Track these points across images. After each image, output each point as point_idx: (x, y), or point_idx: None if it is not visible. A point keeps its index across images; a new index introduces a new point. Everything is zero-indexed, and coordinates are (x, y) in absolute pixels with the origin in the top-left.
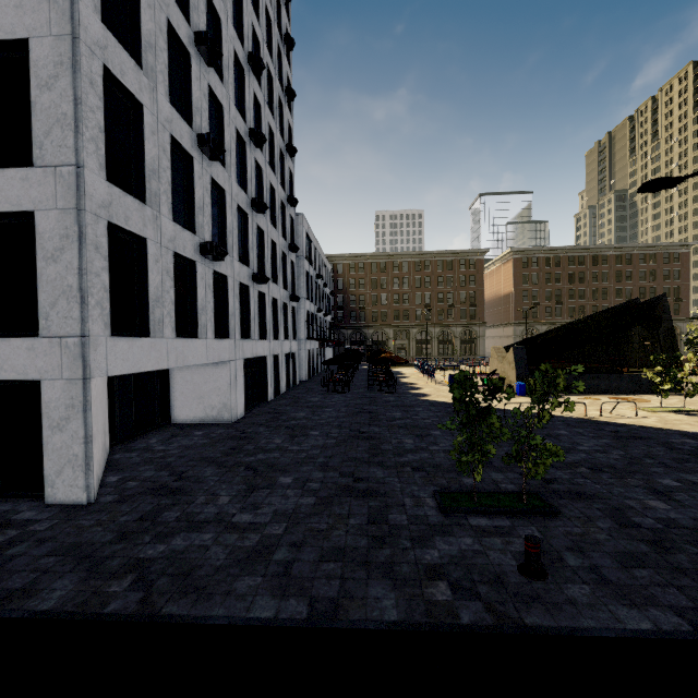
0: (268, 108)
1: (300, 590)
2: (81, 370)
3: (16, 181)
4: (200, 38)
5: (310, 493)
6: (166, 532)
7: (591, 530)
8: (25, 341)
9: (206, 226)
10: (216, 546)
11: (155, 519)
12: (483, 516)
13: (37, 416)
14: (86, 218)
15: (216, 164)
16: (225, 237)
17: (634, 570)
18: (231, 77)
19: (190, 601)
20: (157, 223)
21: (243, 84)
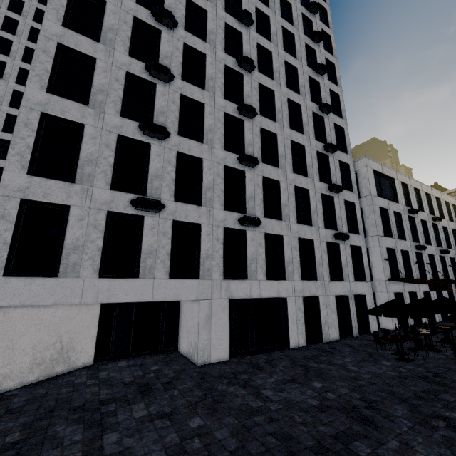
0: (288, 89)
1: None
2: None
3: None
4: (147, 69)
5: None
6: None
7: None
8: None
9: (166, 188)
10: None
11: None
12: None
13: None
14: None
15: (188, 142)
16: (201, 193)
17: None
18: (220, 83)
19: None
20: (88, 193)
21: (242, 83)
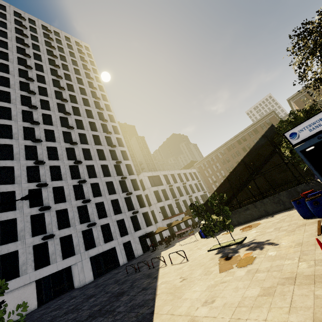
0: (100, 160)
1: None
2: None
3: None
4: (37, 186)
5: None
6: None
7: None
8: None
9: (54, 226)
10: None
11: None
12: None
13: None
14: None
15: (60, 204)
16: (69, 221)
17: None
18: (68, 174)
19: None
20: (24, 242)
21: (79, 168)
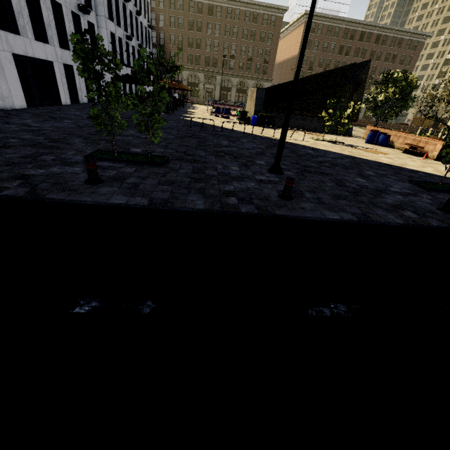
0: None
1: None
2: None
3: None
4: None
5: (1, 143)
6: None
7: (170, 172)
8: None
9: None
10: None
11: None
12: (111, 162)
13: None
14: None
15: None
16: None
17: (161, 186)
18: None
19: None
20: None
21: None
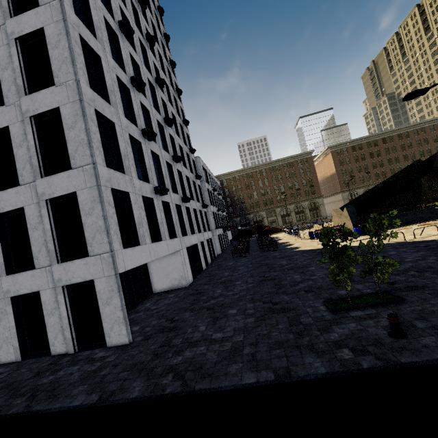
0: (169, 103)
1: (265, 366)
2: (113, 270)
3: (65, 178)
4: (133, 80)
5: (250, 316)
6: (178, 350)
7: (427, 306)
8: (82, 260)
9: (154, 177)
10: (209, 352)
11: (169, 344)
12: (357, 310)
13: (94, 299)
14: (102, 189)
15: (151, 142)
16: (163, 180)
17: None
18: (149, 93)
19: (208, 381)
20: (132, 182)
21: (155, 95)
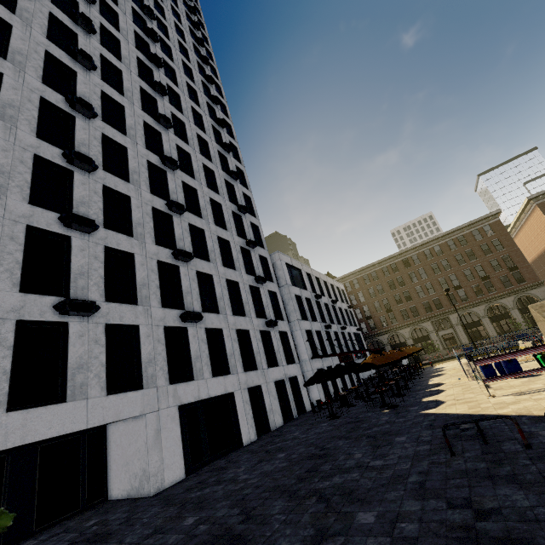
0: (209, 189)
1: None
2: None
3: None
4: (66, 156)
5: None
6: None
7: None
8: None
9: (94, 287)
10: None
11: None
12: None
13: None
14: None
15: (116, 236)
16: (136, 290)
17: None
18: (144, 177)
19: None
20: None
21: (167, 179)
